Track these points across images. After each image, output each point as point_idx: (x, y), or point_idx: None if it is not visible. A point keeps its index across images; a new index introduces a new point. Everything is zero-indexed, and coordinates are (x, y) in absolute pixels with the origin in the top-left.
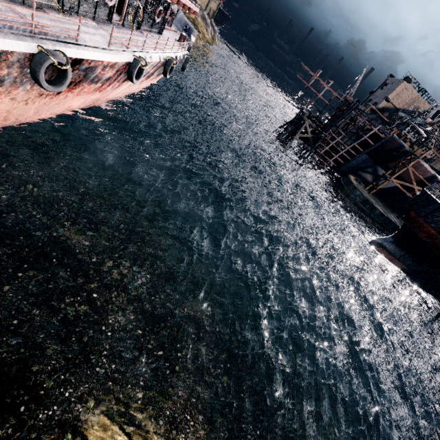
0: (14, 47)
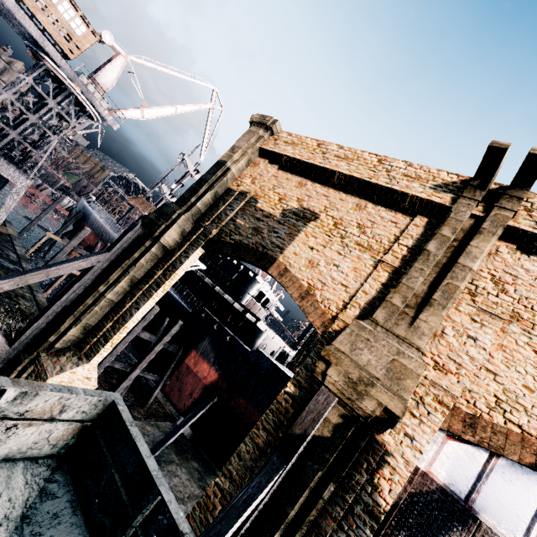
0: None
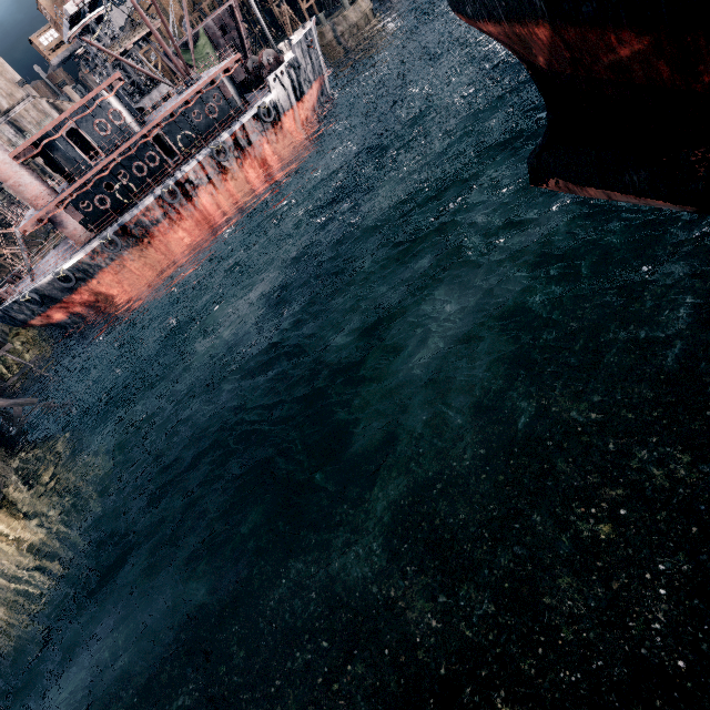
0: (94, 246)
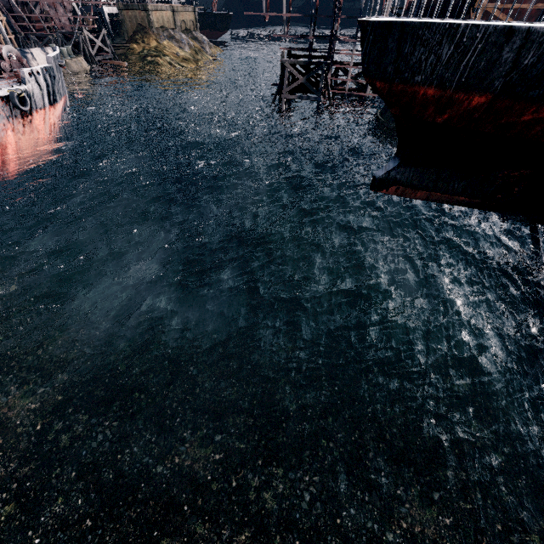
0: None
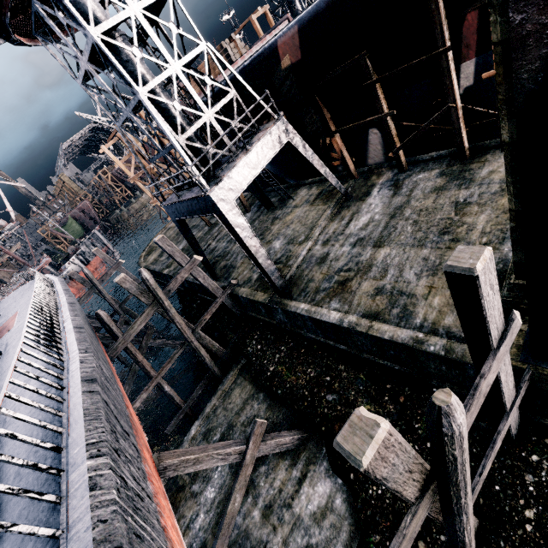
0: None
